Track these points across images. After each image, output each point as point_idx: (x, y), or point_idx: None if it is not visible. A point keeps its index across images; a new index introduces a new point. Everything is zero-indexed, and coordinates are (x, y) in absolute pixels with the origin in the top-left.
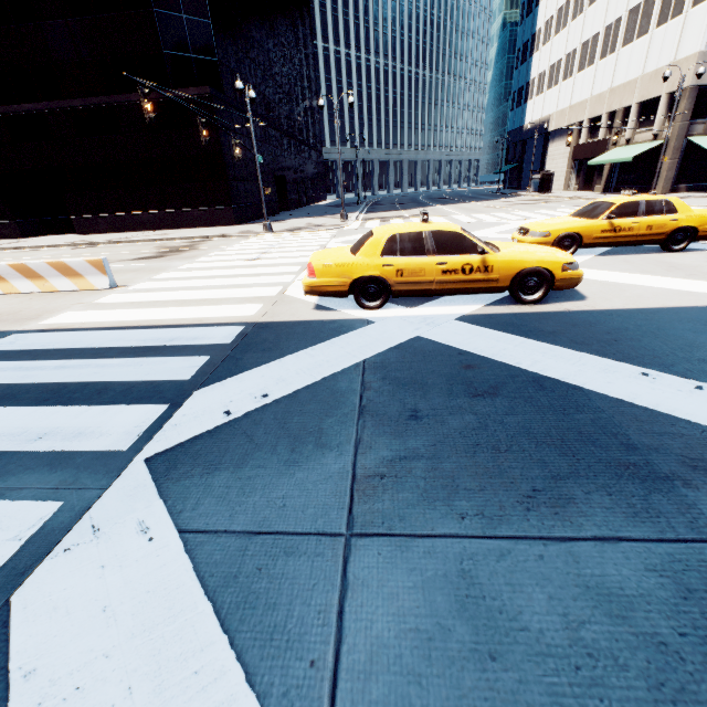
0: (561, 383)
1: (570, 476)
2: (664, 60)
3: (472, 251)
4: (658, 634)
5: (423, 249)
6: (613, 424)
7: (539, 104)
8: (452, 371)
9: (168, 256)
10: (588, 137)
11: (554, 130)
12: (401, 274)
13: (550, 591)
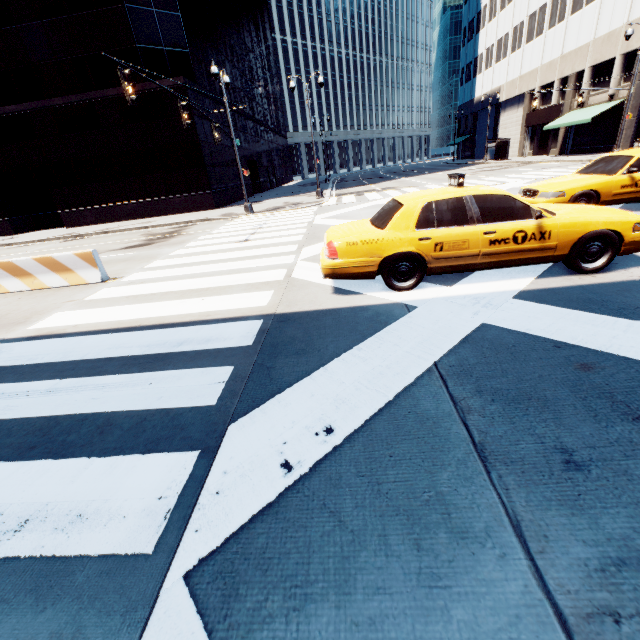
0: None
1: None
2: (616, 22)
3: (524, 215)
4: None
5: (465, 217)
6: None
7: (488, 77)
8: (568, 376)
9: (156, 243)
10: (540, 104)
11: (504, 101)
12: (440, 248)
13: None
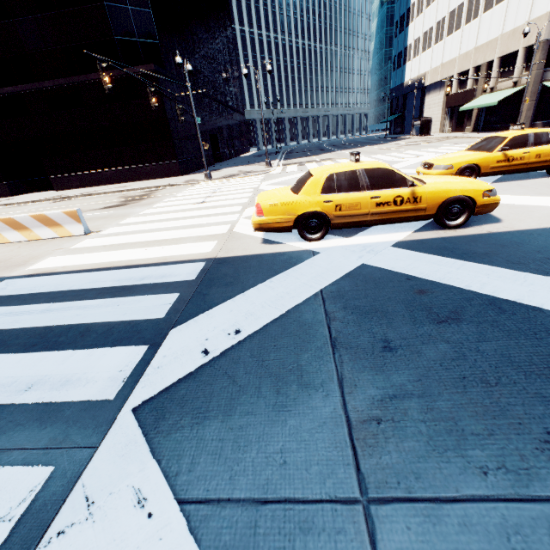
0: (518, 305)
1: None
2: (520, 20)
3: (402, 184)
4: None
5: (358, 185)
6: None
7: (416, 64)
8: (407, 297)
9: (130, 204)
10: (458, 88)
11: (429, 85)
12: (339, 209)
13: None
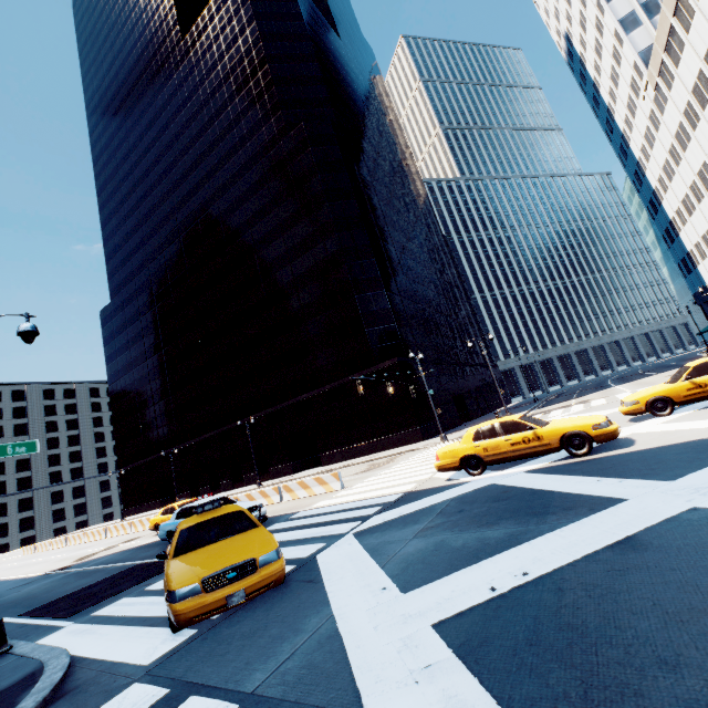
0: (546, 491)
1: (506, 518)
2: None
3: (526, 429)
4: (489, 542)
5: (496, 433)
6: (550, 501)
7: None
8: (494, 495)
9: (374, 469)
10: None
11: None
12: (486, 450)
13: (465, 540)
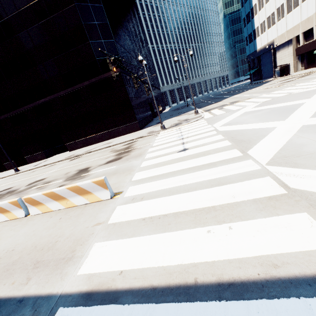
0: None
1: None
2: None
3: None
4: None
5: None
6: None
7: (264, 37)
8: None
9: (124, 157)
10: (304, 41)
11: (277, 46)
12: None
13: None
